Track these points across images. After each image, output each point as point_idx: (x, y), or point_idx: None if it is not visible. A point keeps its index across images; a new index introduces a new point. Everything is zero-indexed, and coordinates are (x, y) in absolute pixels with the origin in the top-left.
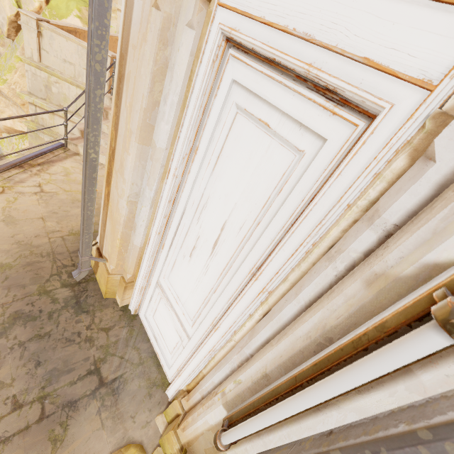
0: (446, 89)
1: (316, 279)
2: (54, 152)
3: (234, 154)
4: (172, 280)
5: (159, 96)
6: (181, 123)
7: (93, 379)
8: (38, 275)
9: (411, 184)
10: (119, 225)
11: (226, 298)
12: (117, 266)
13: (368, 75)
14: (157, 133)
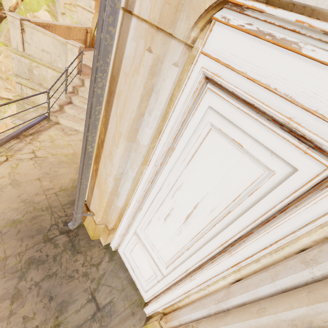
0: None
1: (293, 275)
2: (40, 123)
3: (207, 158)
4: (147, 232)
5: (144, 110)
6: (163, 130)
7: (91, 306)
8: (42, 226)
9: None
10: (106, 193)
11: (199, 257)
12: (102, 219)
13: None
14: (141, 135)
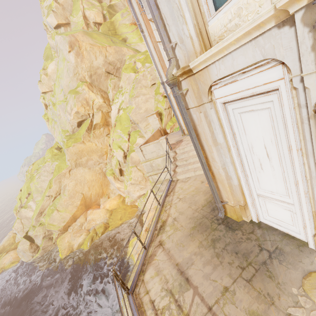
0: (287, 76)
1: (305, 130)
2: (171, 184)
3: (249, 124)
4: (262, 187)
5: (212, 130)
6: (224, 130)
7: (264, 252)
8: (206, 225)
9: (299, 95)
10: (224, 181)
11: (290, 169)
12: (234, 201)
13: (268, 85)
14: (218, 140)
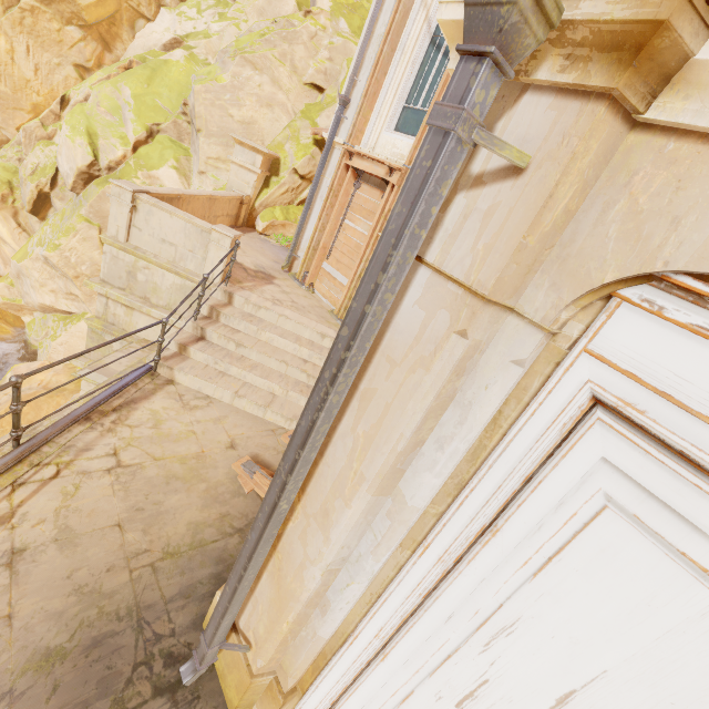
0: None
1: None
2: (137, 384)
3: (598, 576)
4: None
5: (426, 434)
6: (472, 485)
7: None
8: (112, 670)
9: None
10: (296, 601)
11: None
12: (270, 661)
13: None
14: (411, 484)
